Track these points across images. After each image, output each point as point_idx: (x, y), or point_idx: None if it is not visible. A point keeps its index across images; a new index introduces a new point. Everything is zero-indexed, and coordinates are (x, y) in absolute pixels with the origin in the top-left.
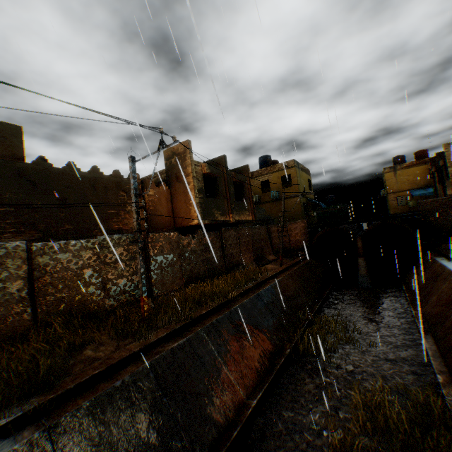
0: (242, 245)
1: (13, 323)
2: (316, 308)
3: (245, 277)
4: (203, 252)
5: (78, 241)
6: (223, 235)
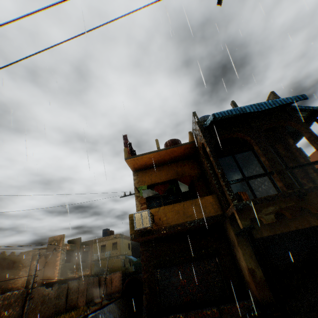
0: (80, 291)
1: None
2: None
3: (76, 313)
4: (55, 298)
5: None
6: (69, 285)
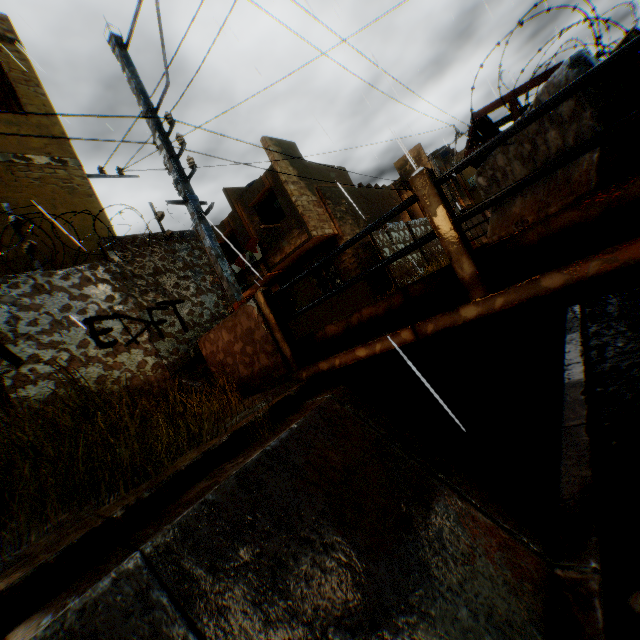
0: (475, 228)
1: (422, 261)
2: None
3: None
4: None
5: (417, 221)
6: None
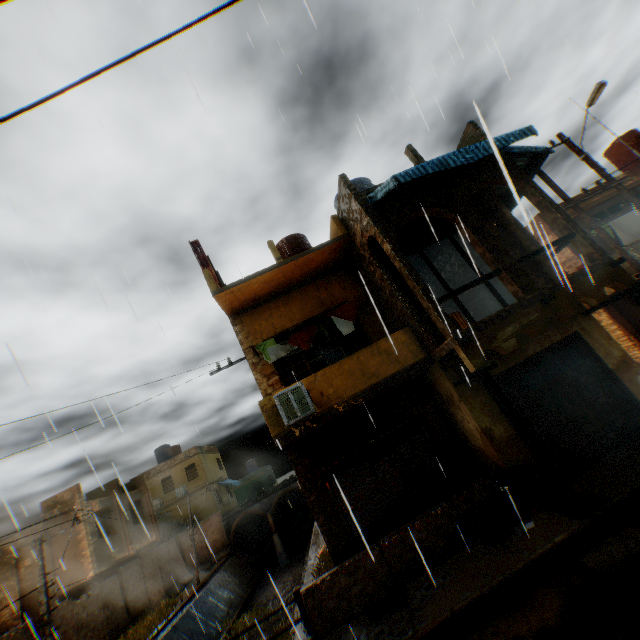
0: (148, 577)
1: None
2: (237, 612)
3: (158, 615)
4: (103, 609)
5: None
6: (124, 575)
